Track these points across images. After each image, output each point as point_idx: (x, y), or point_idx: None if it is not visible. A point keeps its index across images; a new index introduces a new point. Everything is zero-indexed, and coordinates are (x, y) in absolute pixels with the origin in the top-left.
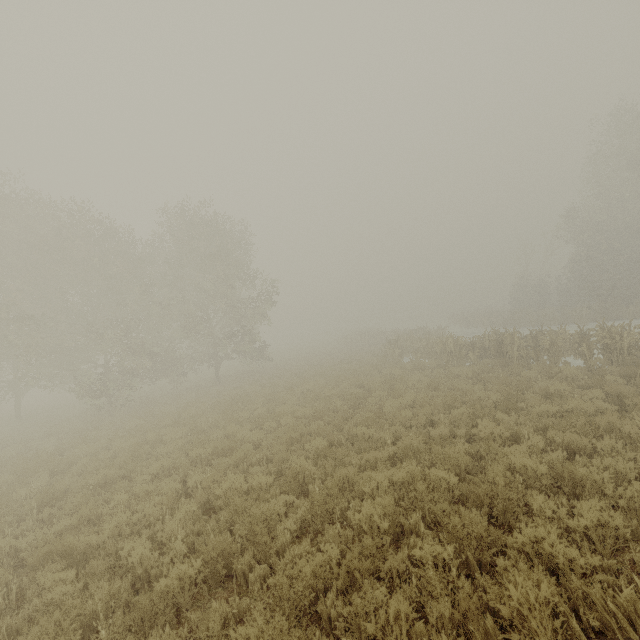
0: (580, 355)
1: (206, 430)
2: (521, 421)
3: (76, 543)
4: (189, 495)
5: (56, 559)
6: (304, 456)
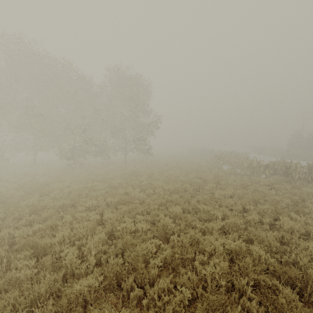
0: None
1: (116, 187)
2: (309, 222)
3: (40, 242)
4: (103, 223)
5: (28, 249)
6: (167, 215)
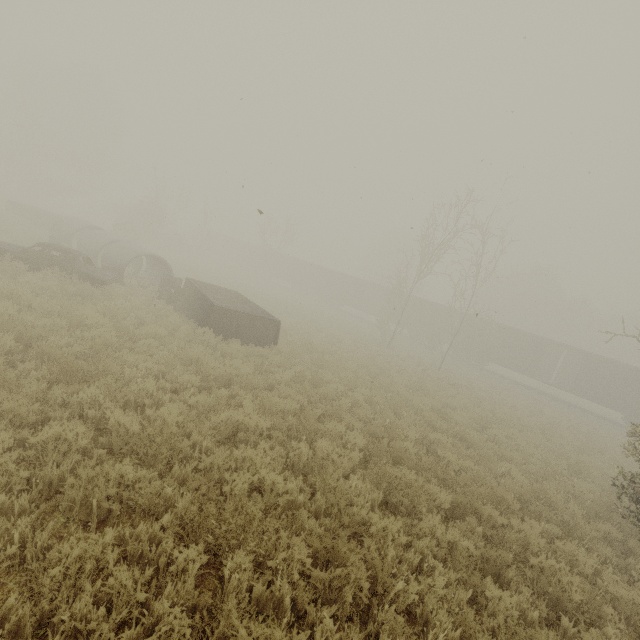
0: None
1: None
2: None
3: None
4: None
5: None
6: None
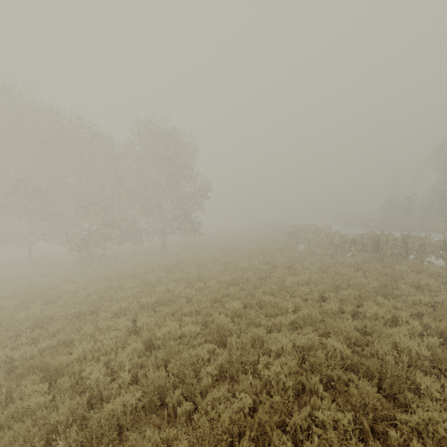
0: (442, 257)
1: (153, 283)
2: (398, 306)
3: (52, 361)
4: (137, 332)
5: (36, 372)
6: (224, 313)
